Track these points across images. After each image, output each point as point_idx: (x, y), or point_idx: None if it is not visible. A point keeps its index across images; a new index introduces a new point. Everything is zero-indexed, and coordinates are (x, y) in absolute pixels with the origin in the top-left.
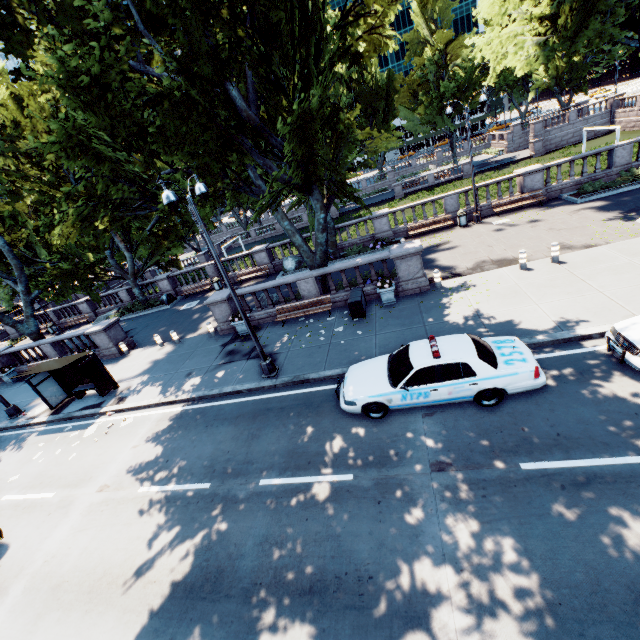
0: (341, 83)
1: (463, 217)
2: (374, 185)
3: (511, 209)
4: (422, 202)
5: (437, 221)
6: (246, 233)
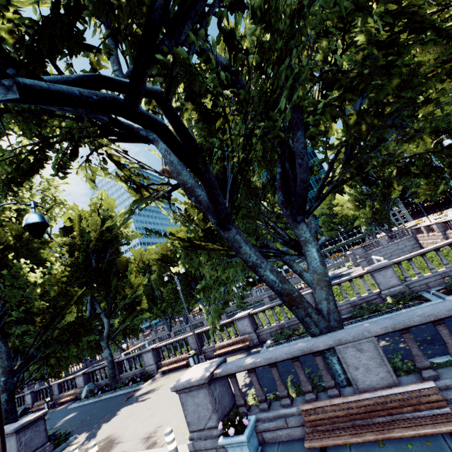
0: (37, 286)
1: (191, 358)
2: (262, 294)
3: (236, 349)
4: (174, 340)
5: (180, 359)
6: (169, 334)
